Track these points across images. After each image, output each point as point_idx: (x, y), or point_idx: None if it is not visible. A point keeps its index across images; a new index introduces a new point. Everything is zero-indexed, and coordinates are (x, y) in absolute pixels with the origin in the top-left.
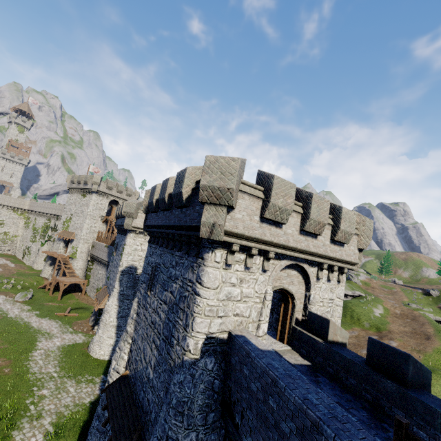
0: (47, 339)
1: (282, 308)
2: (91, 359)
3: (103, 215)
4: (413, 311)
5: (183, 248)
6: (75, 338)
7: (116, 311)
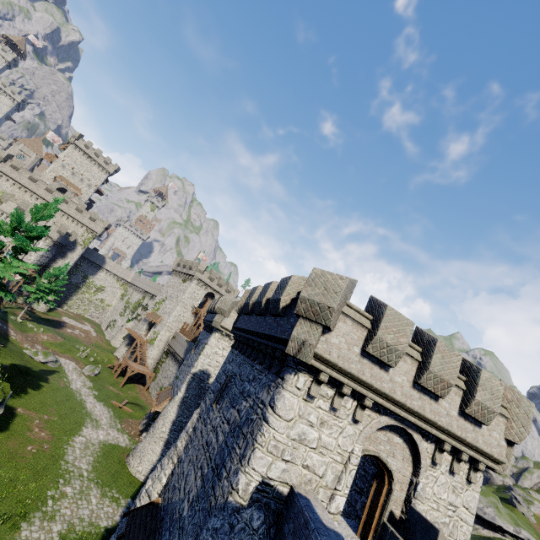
0: (93, 427)
1: (373, 487)
2: (126, 472)
3: (195, 305)
4: None
5: (266, 362)
6: (119, 438)
7: (172, 420)
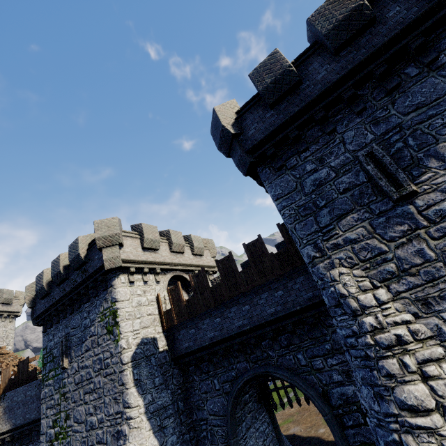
0: None
1: None
2: None
3: None
4: None
5: None
6: None
7: None
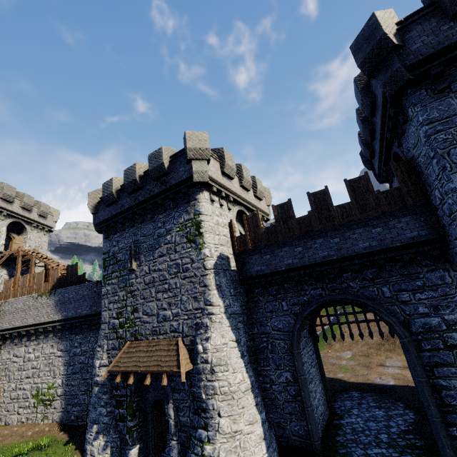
0: None
1: None
2: None
3: None
4: None
5: None
6: None
7: (238, 352)
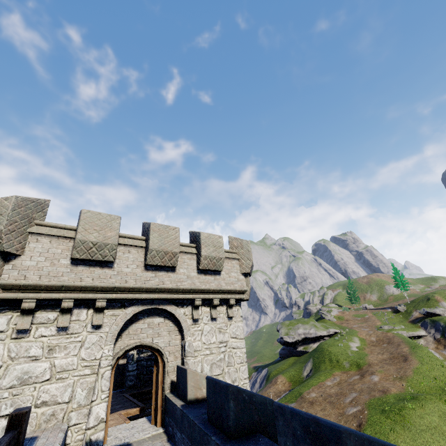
0: None
1: (154, 373)
2: None
3: None
4: (386, 334)
5: None
6: None
7: None
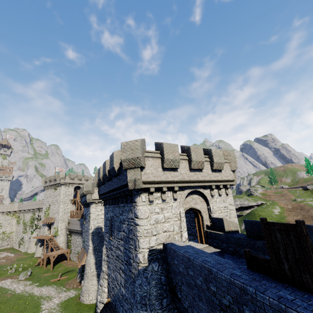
0: (48, 301)
1: (196, 221)
2: (84, 305)
3: (71, 199)
4: (299, 204)
5: (124, 200)
6: (69, 294)
7: (94, 263)
